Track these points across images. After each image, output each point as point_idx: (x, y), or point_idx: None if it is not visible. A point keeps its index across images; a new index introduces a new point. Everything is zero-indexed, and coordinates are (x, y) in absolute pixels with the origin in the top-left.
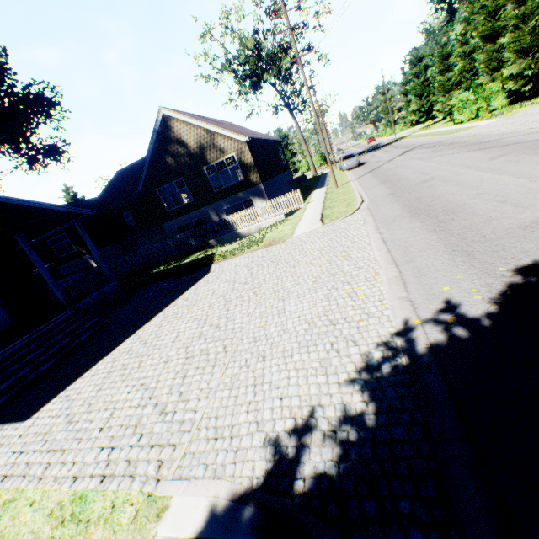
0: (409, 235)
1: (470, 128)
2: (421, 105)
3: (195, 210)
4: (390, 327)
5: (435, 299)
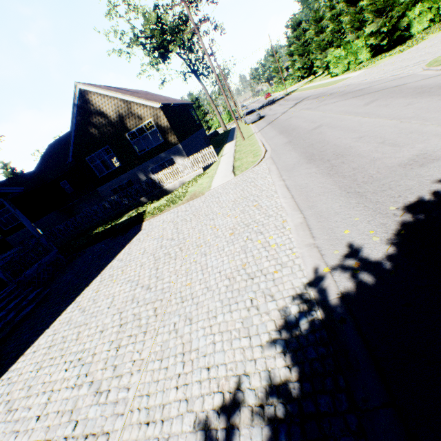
0: (308, 180)
1: (344, 79)
2: (304, 63)
3: (124, 172)
4: (302, 277)
5: (339, 244)
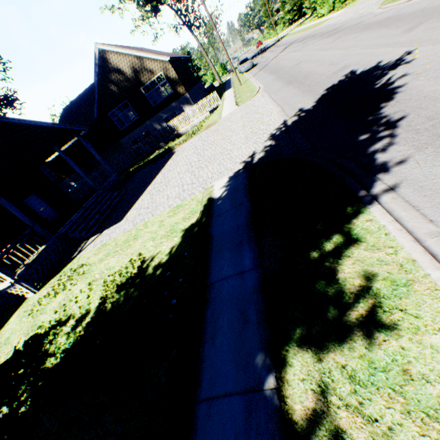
0: (286, 94)
1: (327, 20)
2: (294, 4)
3: (142, 124)
4: (278, 124)
5: (295, 110)
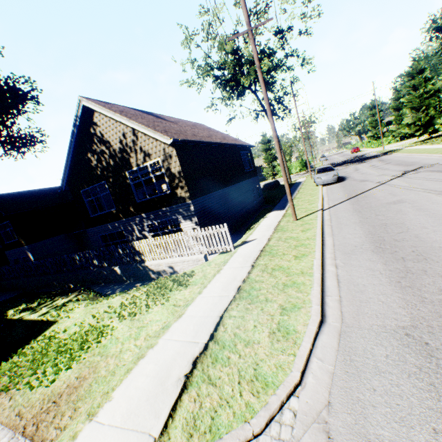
0: None
1: None
2: (418, 118)
3: (118, 219)
4: None
5: None
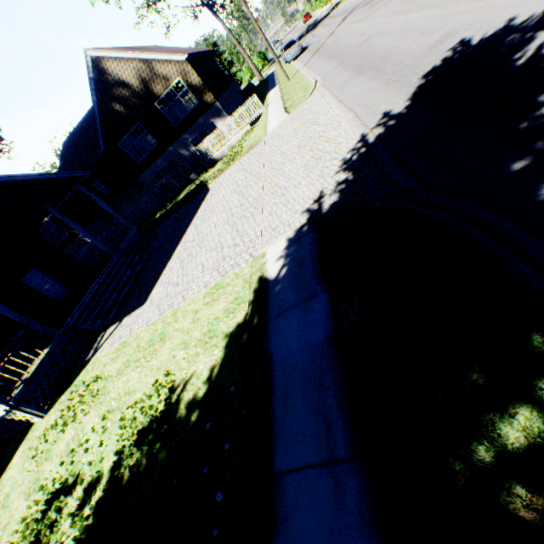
0: (358, 89)
1: None
2: None
3: (164, 152)
4: (353, 142)
5: (377, 116)
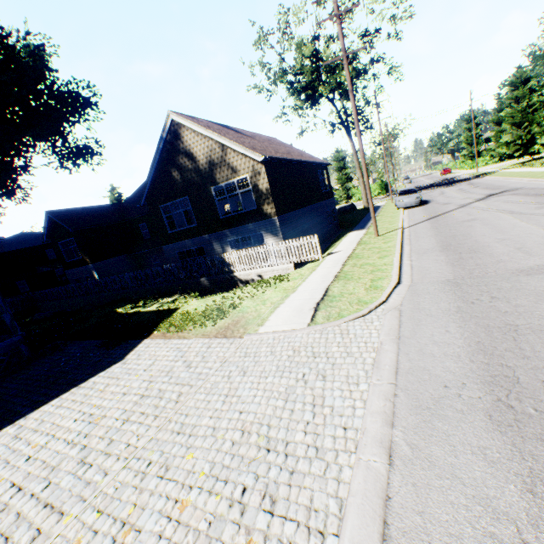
0: None
1: None
2: (518, 136)
3: (198, 235)
4: None
5: None
